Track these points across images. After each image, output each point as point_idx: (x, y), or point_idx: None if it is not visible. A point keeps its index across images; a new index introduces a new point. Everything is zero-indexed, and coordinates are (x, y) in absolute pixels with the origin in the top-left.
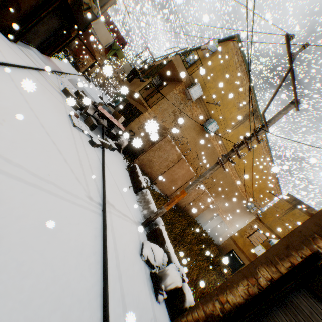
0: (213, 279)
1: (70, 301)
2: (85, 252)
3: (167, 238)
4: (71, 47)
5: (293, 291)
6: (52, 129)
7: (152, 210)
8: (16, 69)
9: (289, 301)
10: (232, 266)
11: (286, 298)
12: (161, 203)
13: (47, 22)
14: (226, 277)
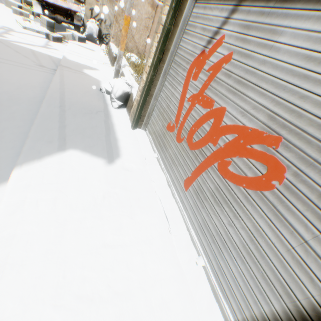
0: None
1: (9, 98)
2: (29, 86)
3: (129, 74)
4: None
5: (193, 5)
6: None
7: (122, 66)
8: None
9: (192, 21)
10: None
11: (190, 21)
12: None
13: None
14: None
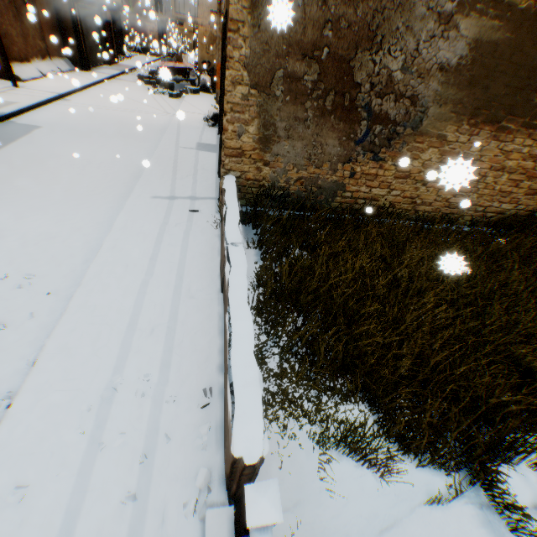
0: None
1: (154, 126)
2: (162, 122)
3: None
4: (129, 34)
5: None
6: (135, 98)
7: None
8: (102, 84)
9: None
10: None
11: None
12: None
13: (87, 33)
14: None
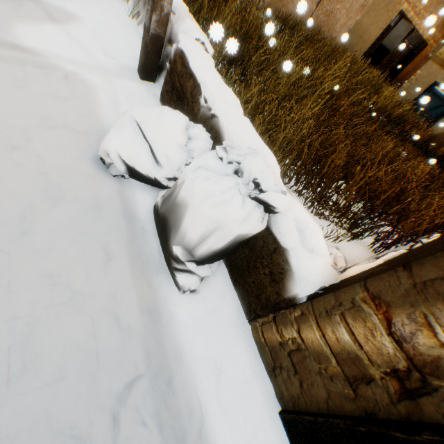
0: (386, 152)
1: None
2: None
3: (211, 72)
4: None
5: None
6: None
7: None
8: None
9: None
10: (425, 118)
11: None
12: (225, 11)
13: None
14: (409, 141)
